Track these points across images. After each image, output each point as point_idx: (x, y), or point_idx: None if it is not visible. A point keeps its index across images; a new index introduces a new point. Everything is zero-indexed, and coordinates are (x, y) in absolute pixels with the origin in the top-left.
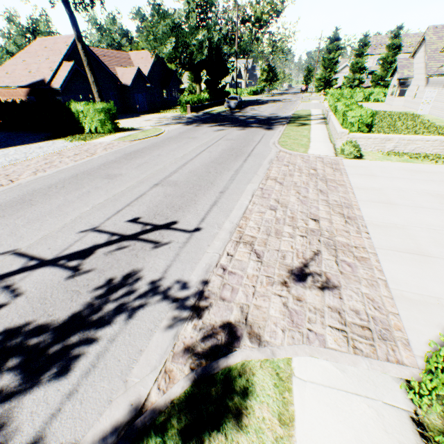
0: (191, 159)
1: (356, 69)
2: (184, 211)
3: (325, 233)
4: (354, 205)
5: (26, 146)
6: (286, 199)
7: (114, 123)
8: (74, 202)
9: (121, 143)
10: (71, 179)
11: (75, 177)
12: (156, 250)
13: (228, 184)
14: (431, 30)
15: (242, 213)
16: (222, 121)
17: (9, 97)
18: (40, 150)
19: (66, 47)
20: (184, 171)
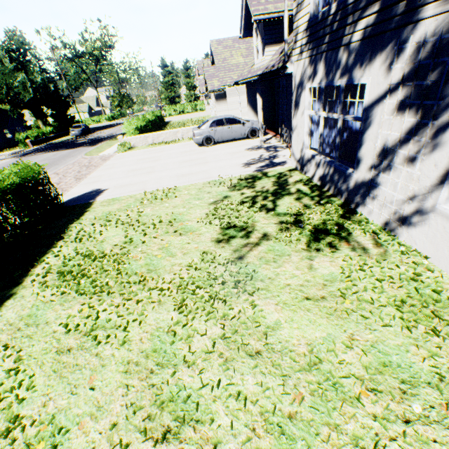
0: None
1: (189, 88)
2: None
3: (58, 187)
4: (91, 173)
5: None
6: (52, 180)
7: None
8: None
9: None
10: None
11: None
12: None
13: None
14: (206, 60)
15: None
16: (59, 147)
17: None
18: None
19: None
20: None
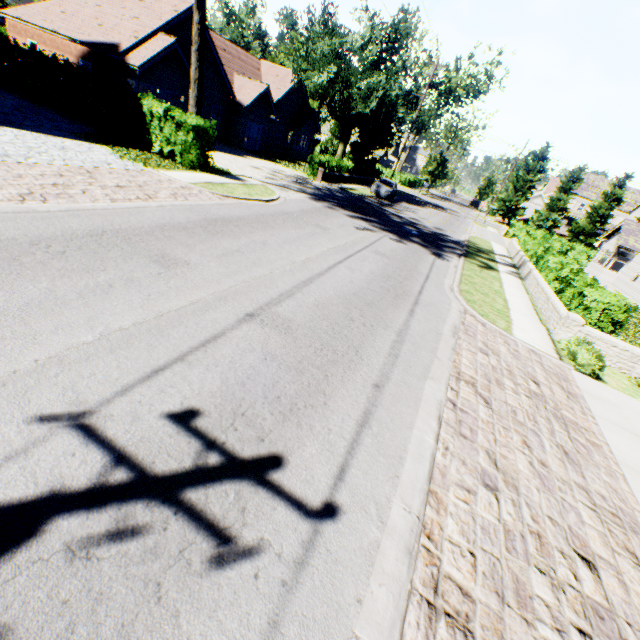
0: (320, 275)
1: (554, 207)
2: (302, 423)
3: (629, 633)
4: None
5: (40, 135)
6: (509, 459)
7: (204, 154)
8: (66, 306)
9: (205, 194)
10: (88, 238)
11: (98, 236)
12: (218, 575)
13: (388, 365)
14: None
15: (426, 476)
16: (367, 212)
17: (51, 48)
18: (60, 152)
19: (172, 13)
20: (306, 299)
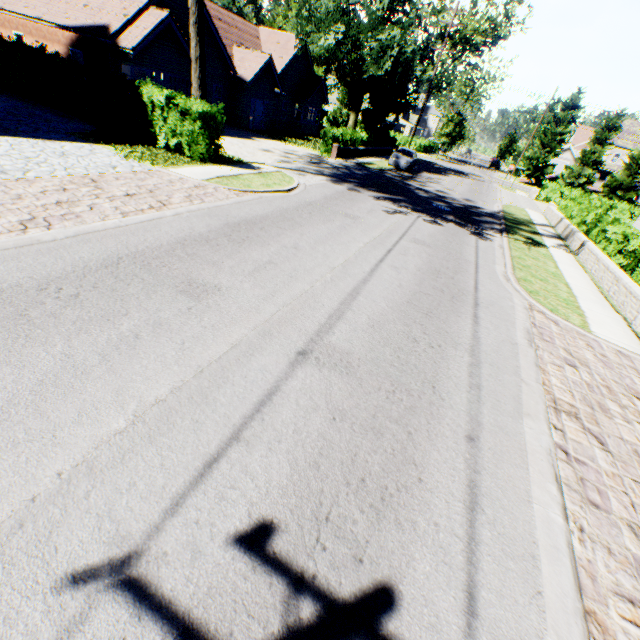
0: (364, 281)
1: (588, 161)
2: (401, 519)
3: None
4: None
5: (37, 141)
6: None
7: (213, 144)
8: (88, 377)
9: (221, 192)
10: (102, 271)
11: (114, 266)
12: None
13: (473, 402)
14: None
15: (573, 584)
16: (391, 190)
17: (38, 38)
18: (60, 160)
19: None
20: (359, 319)
